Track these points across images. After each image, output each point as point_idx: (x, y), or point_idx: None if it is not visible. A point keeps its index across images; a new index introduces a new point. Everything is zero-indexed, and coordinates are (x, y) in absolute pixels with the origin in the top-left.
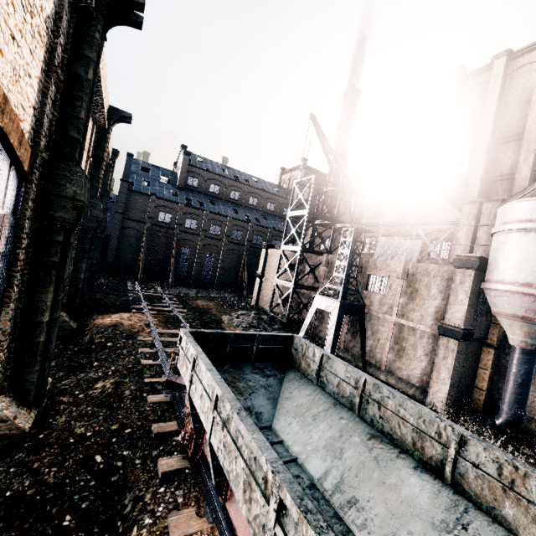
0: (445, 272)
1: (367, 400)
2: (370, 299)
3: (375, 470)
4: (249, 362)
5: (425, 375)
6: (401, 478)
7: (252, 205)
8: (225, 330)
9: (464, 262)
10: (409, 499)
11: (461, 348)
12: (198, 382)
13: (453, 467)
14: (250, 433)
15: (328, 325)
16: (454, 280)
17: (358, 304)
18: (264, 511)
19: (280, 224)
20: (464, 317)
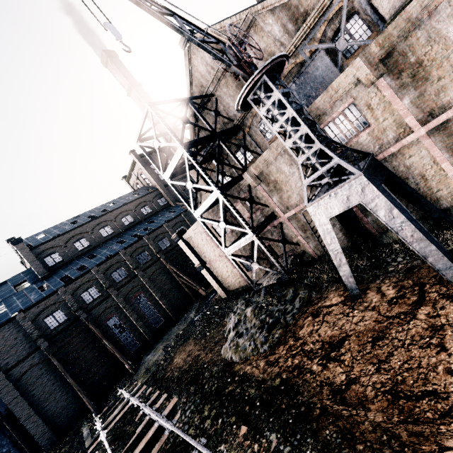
0: None
1: None
2: None
3: None
4: None
5: None
6: None
7: (130, 224)
8: (250, 374)
9: None
10: None
11: None
12: None
13: None
14: None
15: (380, 219)
16: None
17: (370, 158)
18: None
19: (168, 215)
20: None
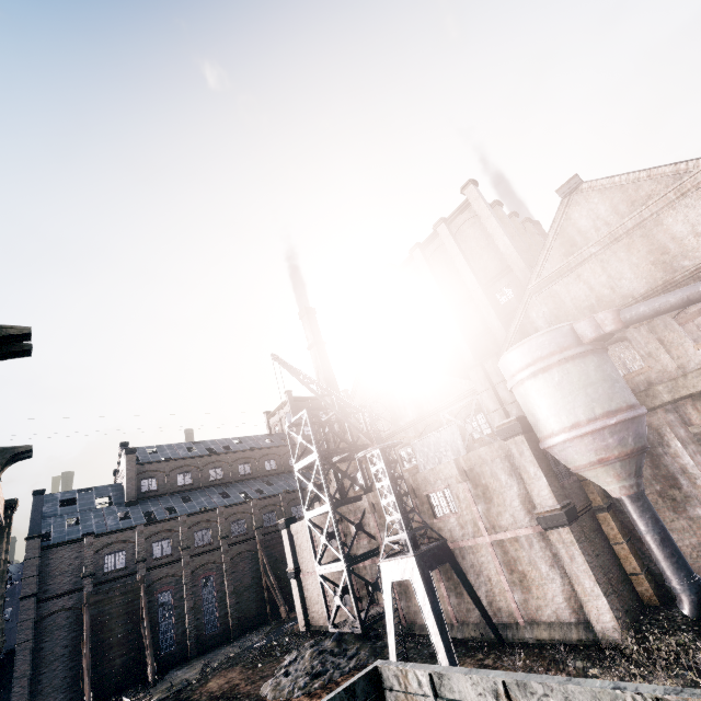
0: (499, 450)
1: None
2: (447, 527)
3: None
4: None
5: (571, 598)
6: None
7: (245, 475)
8: None
9: (507, 431)
10: None
11: (578, 533)
12: None
13: None
14: None
15: (418, 601)
16: (513, 455)
17: (437, 544)
18: None
19: (292, 482)
20: (552, 493)
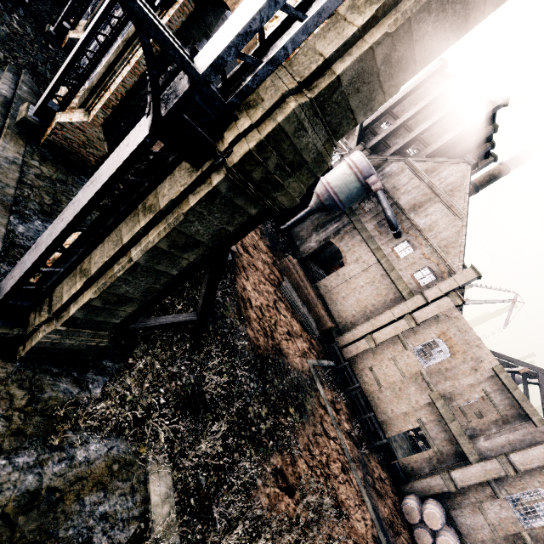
0: None
1: None
2: None
3: None
4: None
5: None
6: None
7: None
8: None
9: None
10: None
11: None
12: None
13: None
14: None
15: None
16: None
17: None
18: None
19: None
20: None
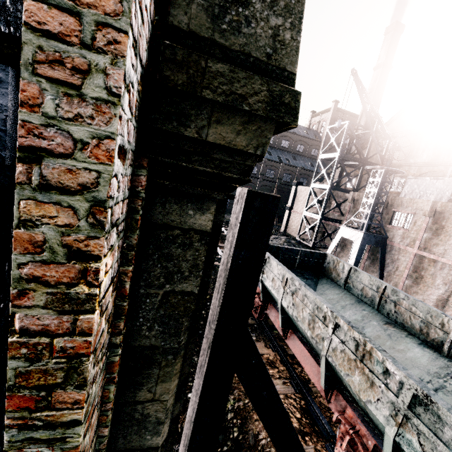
0: None
1: (385, 300)
2: (393, 232)
3: (388, 341)
4: (293, 268)
5: (441, 301)
6: (407, 347)
7: (283, 147)
8: None
9: None
10: (412, 358)
11: None
12: (270, 272)
13: (450, 345)
14: (314, 295)
15: (351, 251)
16: None
17: (381, 236)
18: (323, 331)
19: (307, 164)
20: None
